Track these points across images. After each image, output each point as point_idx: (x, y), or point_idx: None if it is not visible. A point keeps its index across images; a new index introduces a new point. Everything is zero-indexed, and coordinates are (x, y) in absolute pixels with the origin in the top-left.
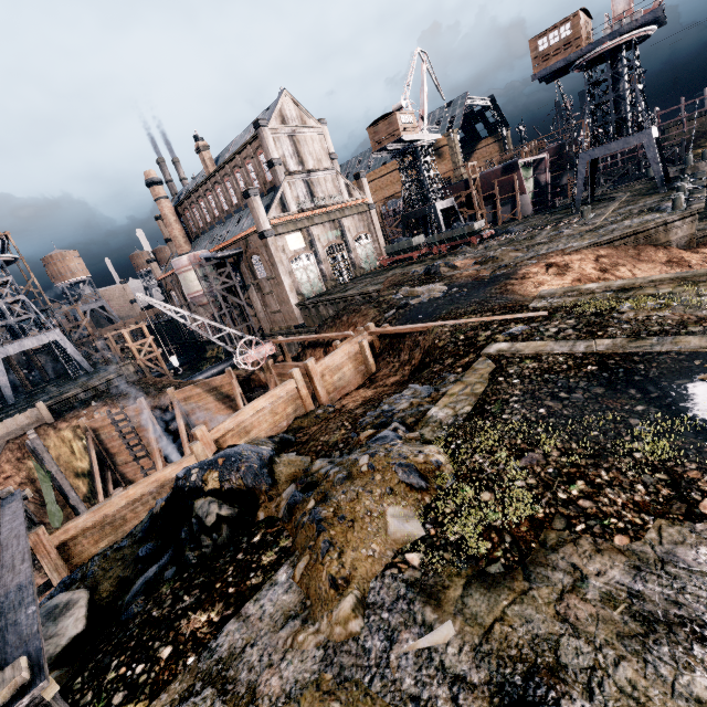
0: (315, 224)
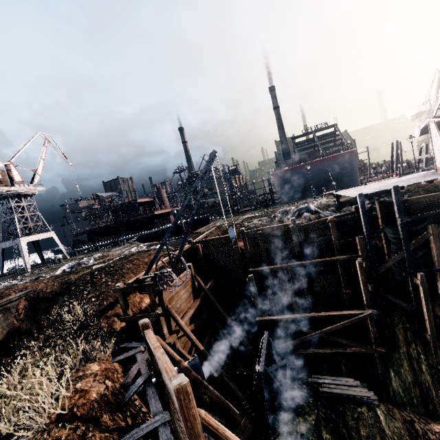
0: None
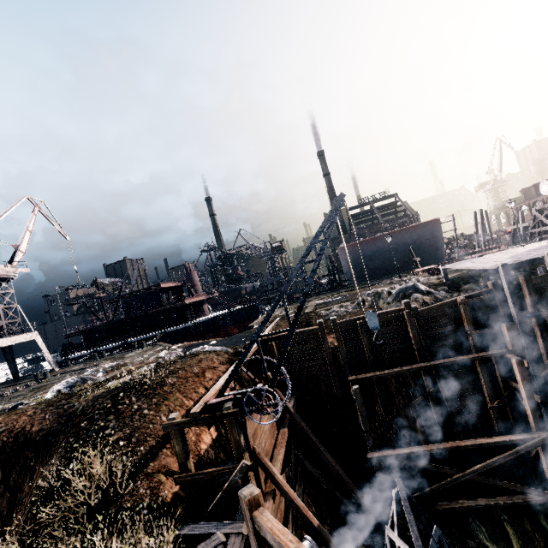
0: None
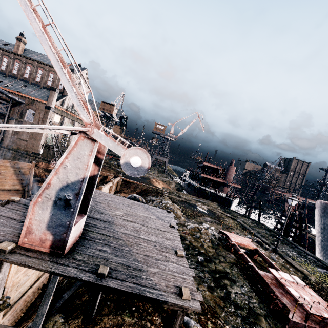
0: (67, 117)
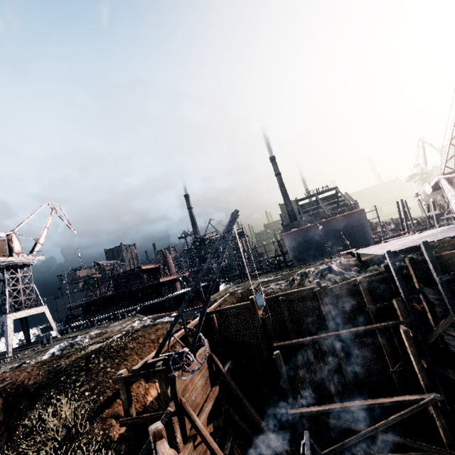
0: None
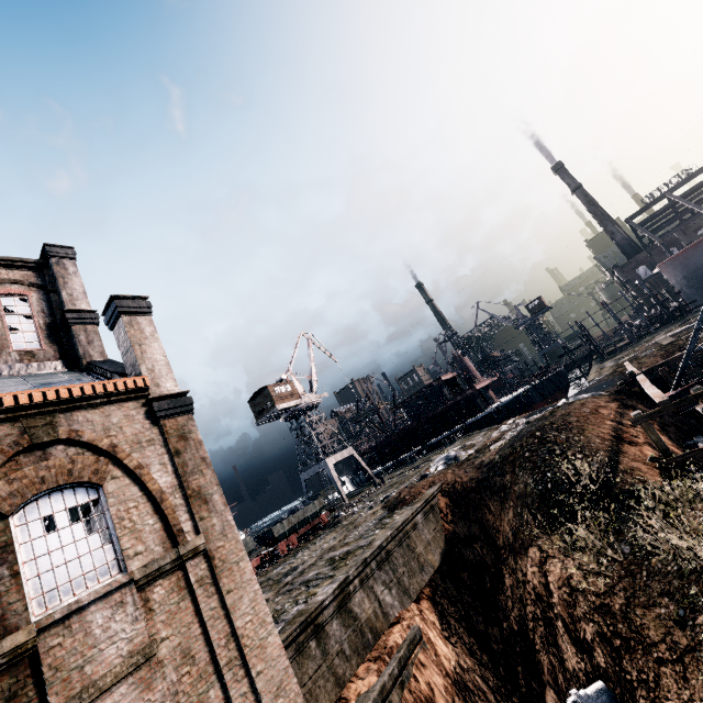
0: None
